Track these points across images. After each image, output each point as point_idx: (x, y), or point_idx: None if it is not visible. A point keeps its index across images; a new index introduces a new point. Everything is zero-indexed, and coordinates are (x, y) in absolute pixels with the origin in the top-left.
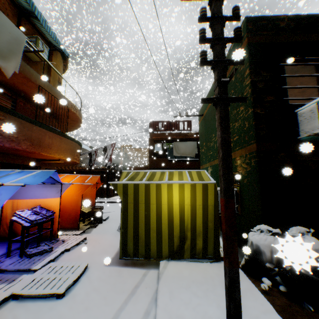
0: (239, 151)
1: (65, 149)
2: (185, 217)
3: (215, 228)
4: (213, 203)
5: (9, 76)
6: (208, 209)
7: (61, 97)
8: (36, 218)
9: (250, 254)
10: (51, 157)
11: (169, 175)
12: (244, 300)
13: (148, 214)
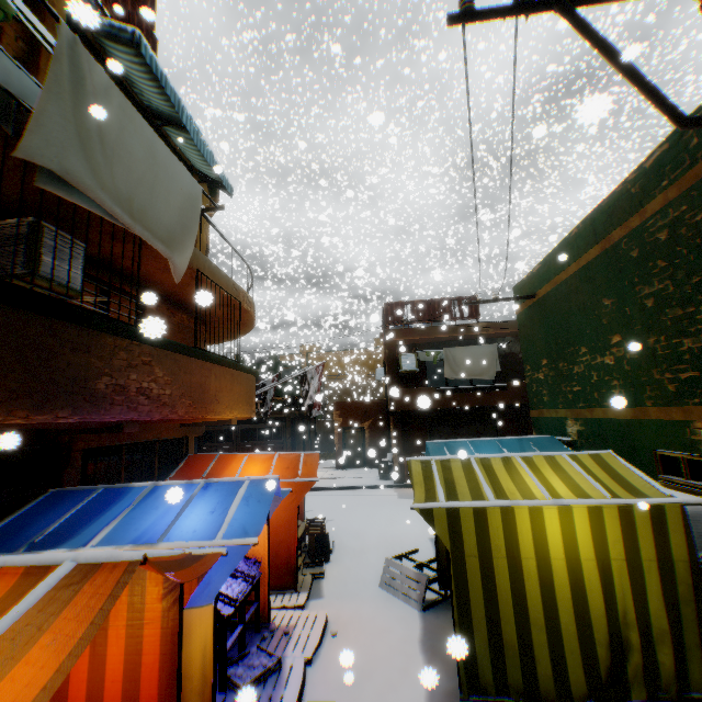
0: None
1: (239, 395)
2: (614, 590)
3: (700, 620)
4: (684, 553)
5: (179, 278)
6: (672, 570)
7: (228, 285)
8: (240, 589)
9: None
10: (217, 419)
11: (534, 473)
12: None
13: (520, 584)
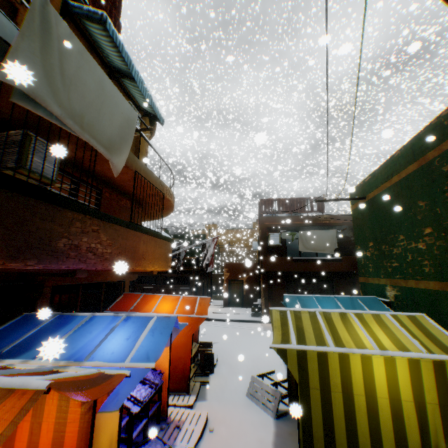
0: None
1: (159, 255)
2: (428, 427)
3: None
4: None
5: (117, 173)
6: None
7: (156, 182)
8: (146, 394)
9: None
10: (143, 270)
11: (364, 327)
12: None
13: (351, 414)
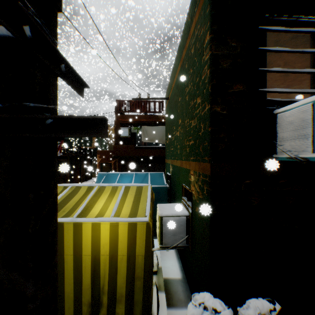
0: (193, 163)
1: None
2: (100, 272)
3: (144, 289)
4: (143, 251)
5: None
6: (135, 261)
7: None
8: None
9: None
10: None
11: (93, 197)
12: None
13: None
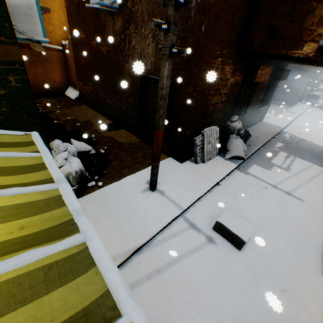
0: None
1: None
2: None
3: None
4: None
5: None
6: None
7: None
8: None
9: (79, 180)
10: None
11: None
12: (119, 192)
13: None
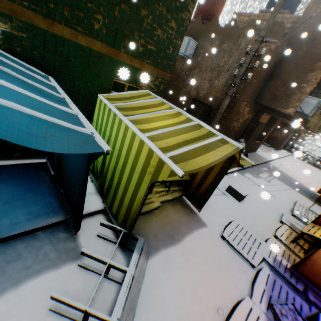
0: (151, 67)
1: None
2: None
3: None
4: None
5: None
6: None
7: None
8: None
9: None
10: None
11: None
12: None
13: None
